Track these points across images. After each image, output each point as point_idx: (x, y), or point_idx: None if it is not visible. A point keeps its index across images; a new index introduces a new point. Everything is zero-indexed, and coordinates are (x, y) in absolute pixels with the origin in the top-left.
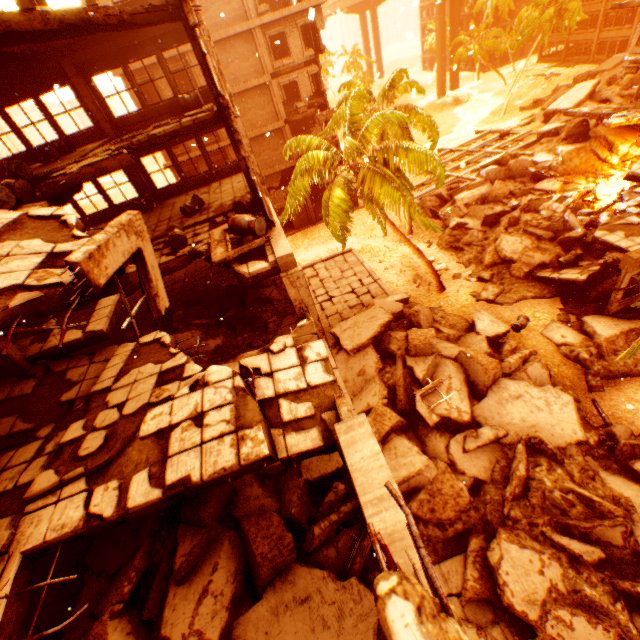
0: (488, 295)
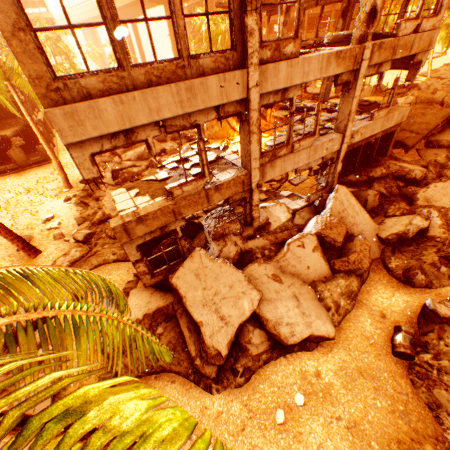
0: (64, 261)
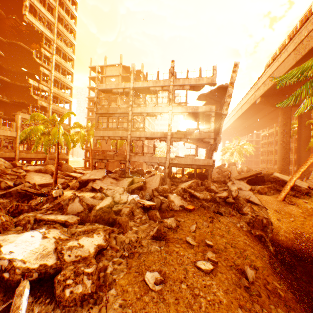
0: None
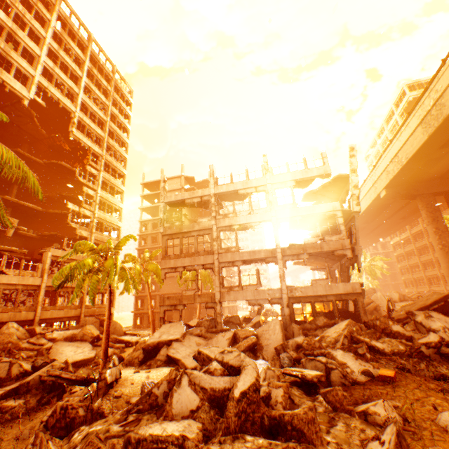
0: None
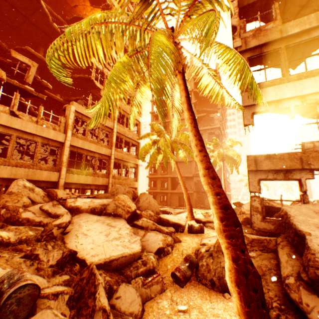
0: (203, 219)
